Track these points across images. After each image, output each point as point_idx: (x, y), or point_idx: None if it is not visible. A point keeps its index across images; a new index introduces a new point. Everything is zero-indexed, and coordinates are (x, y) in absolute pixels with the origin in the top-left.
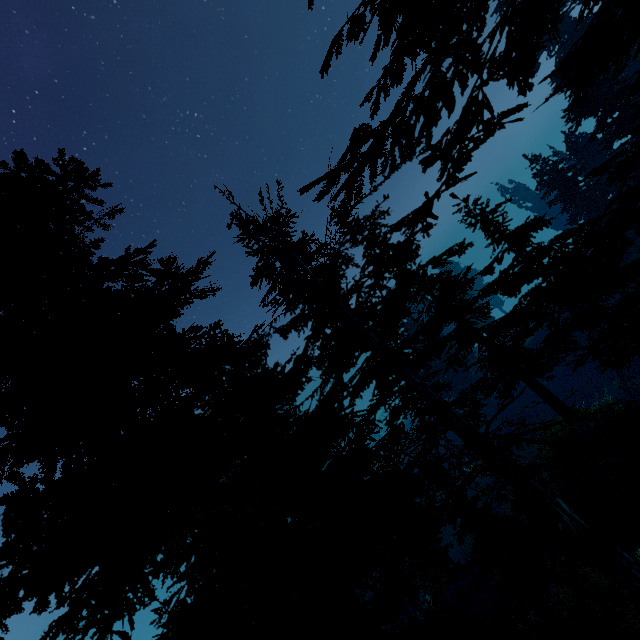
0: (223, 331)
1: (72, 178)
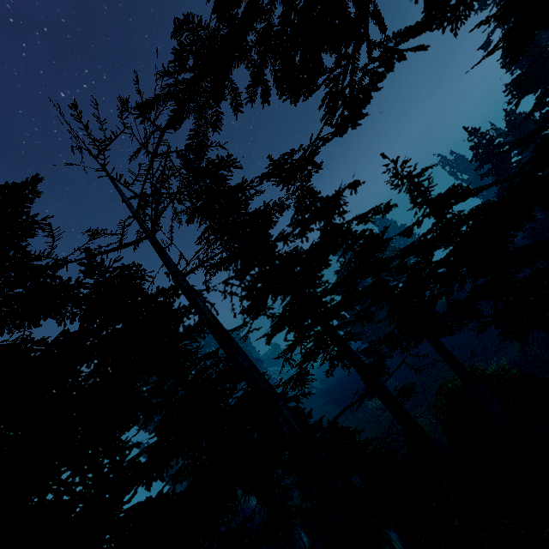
0: (137, 265)
1: None
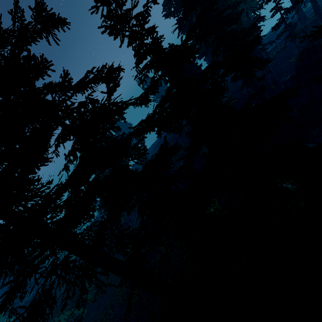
0: None
1: None
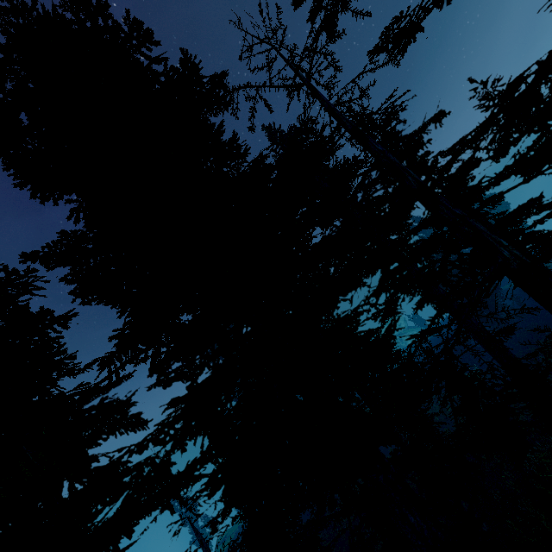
0: None
1: (135, 37)
